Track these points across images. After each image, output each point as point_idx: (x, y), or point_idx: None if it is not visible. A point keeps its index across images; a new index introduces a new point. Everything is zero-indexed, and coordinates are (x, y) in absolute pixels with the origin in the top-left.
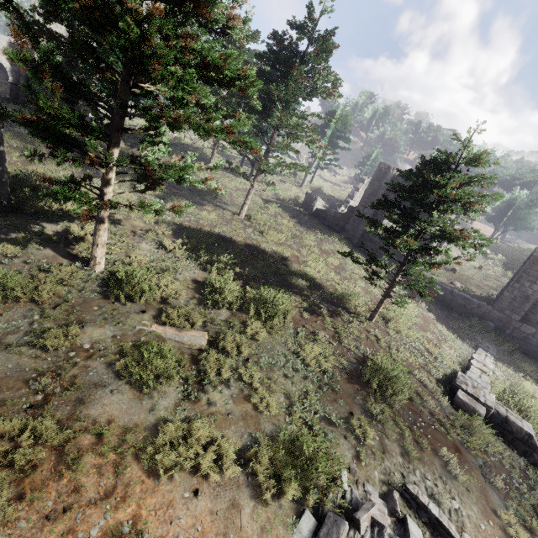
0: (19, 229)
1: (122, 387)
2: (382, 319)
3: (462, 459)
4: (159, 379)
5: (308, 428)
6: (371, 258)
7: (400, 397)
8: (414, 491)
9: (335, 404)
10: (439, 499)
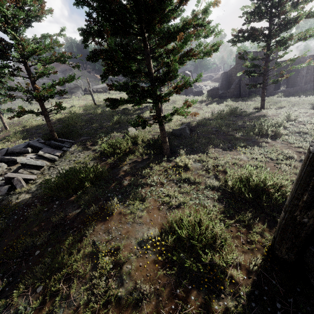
0: None
1: None
2: None
3: None
4: None
5: None
6: None
7: None
8: None
9: None
10: None
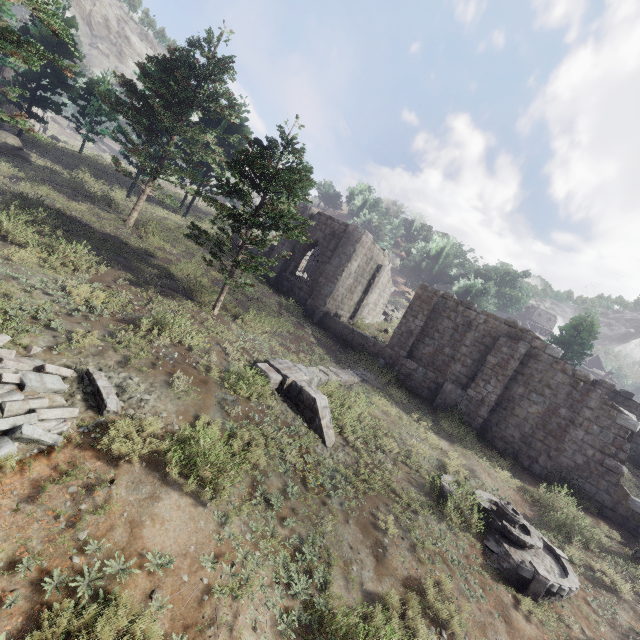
0: None
1: None
2: (235, 317)
3: (203, 387)
4: None
5: (7, 319)
6: (192, 224)
7: (166, 336)
8: (94, 371)
9: (76, 324)
10: (127, 389)
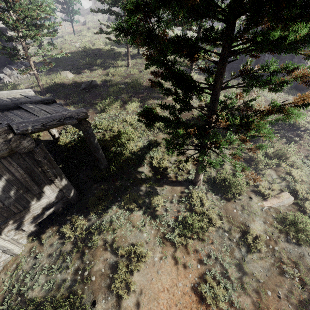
0: (140, 183)
1: (307, 250)
2: None
3: None
4: (308, 234)
5: None
6: None
7: None
8: None
9: None
10: None
